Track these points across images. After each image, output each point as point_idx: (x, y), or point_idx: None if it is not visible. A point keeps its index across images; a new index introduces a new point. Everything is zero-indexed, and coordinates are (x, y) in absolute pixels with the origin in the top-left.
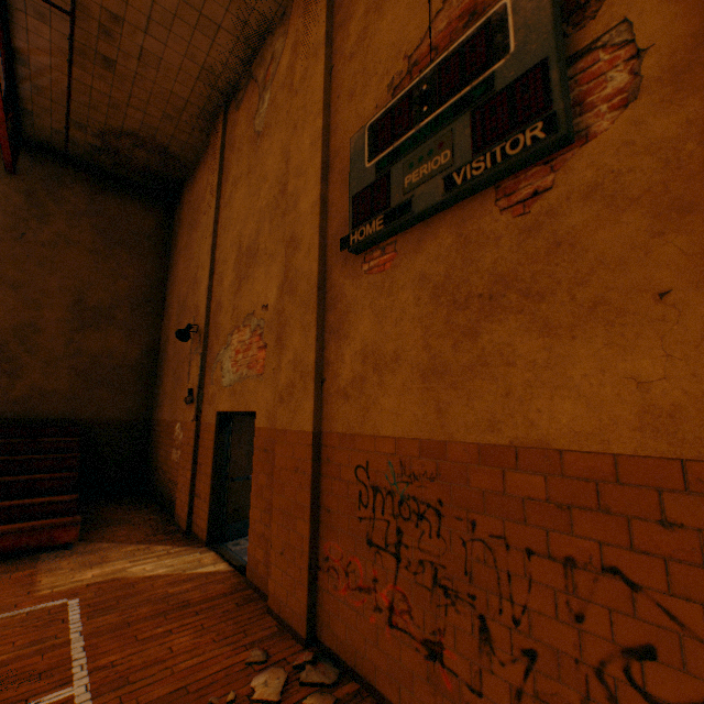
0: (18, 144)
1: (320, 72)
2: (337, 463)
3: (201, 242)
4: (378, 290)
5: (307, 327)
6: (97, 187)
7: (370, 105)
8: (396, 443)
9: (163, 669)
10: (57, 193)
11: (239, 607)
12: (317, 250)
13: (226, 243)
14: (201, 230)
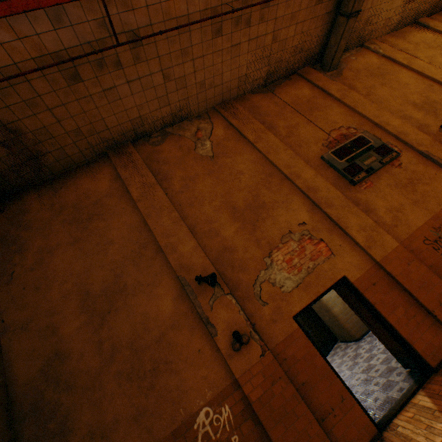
0: None
1: (274, 137)
2: (415, 248)
3: (148, 220)
4: (375, 192)
5: (356, 213)
6: None
7: (316, 149)
8: (426, 224)
9: None
10: None
11: None
12: (334, 187)
13: (202, 211)
14: (125, 216)
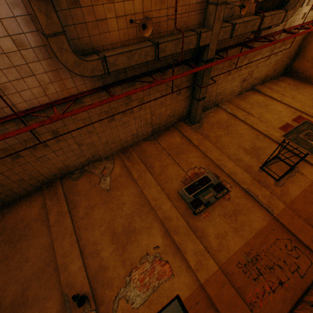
0: None
1: (150, 176)
2: (231, 270)
3: (55, 242)
4: (210, 220)
5: (193, 239)
6: None
7: (176, 184)
8: (240, 249)
9: None
10: None
11: None
12: (182, 217)
13: (93, 235)
14: (42, 237)
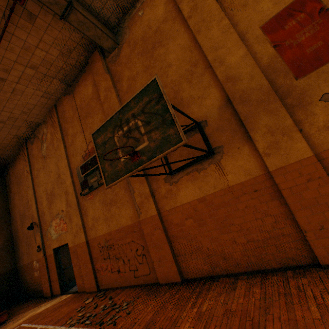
0: None
1: (63, 147)
2: (94, 245)
3: (28, 191)
4: (92, 203)
5: (77, 215)
6: None
7: (79, 159)
8: (104, 235)
9: (61, 314)
10: None
11: (78, 297)
12: (75, 195)
13: (40, 191)
14: (25, 185)
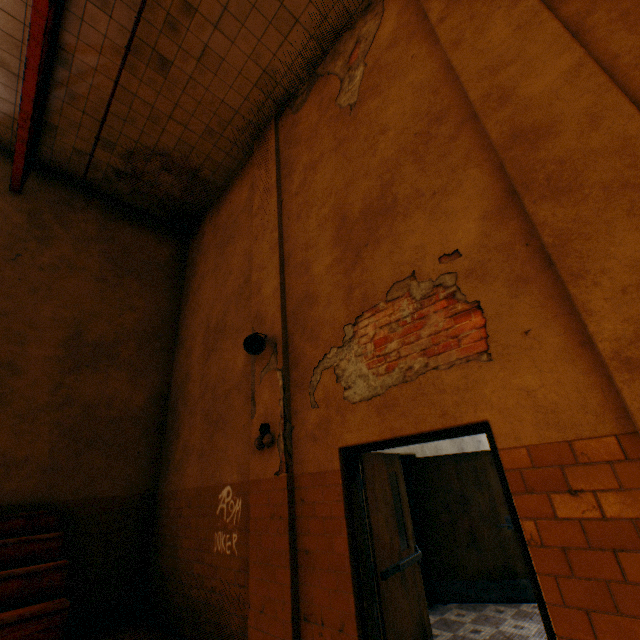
0: (29, 166)
1: None
2: None
3: (253, 245)
4: None
5: None
6: (110, 215)
7: None
8: None
9: None
10: (66, 216)
11: None
12: (628, 105)
13: (305, 228)
14: (245, 238)
